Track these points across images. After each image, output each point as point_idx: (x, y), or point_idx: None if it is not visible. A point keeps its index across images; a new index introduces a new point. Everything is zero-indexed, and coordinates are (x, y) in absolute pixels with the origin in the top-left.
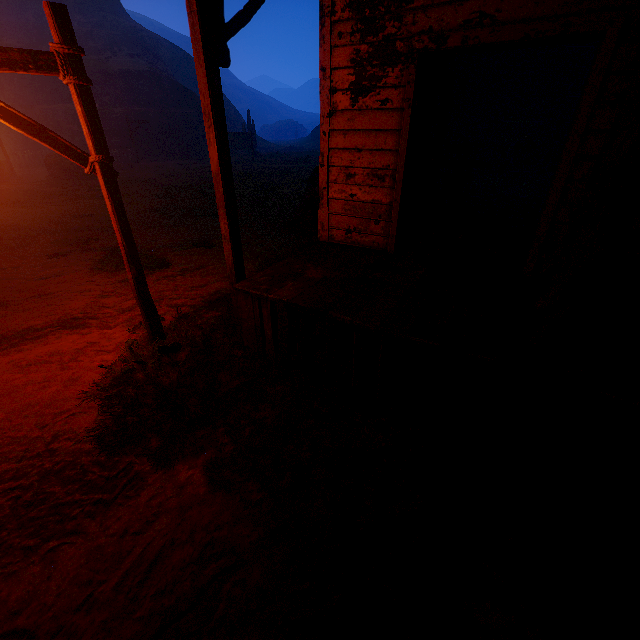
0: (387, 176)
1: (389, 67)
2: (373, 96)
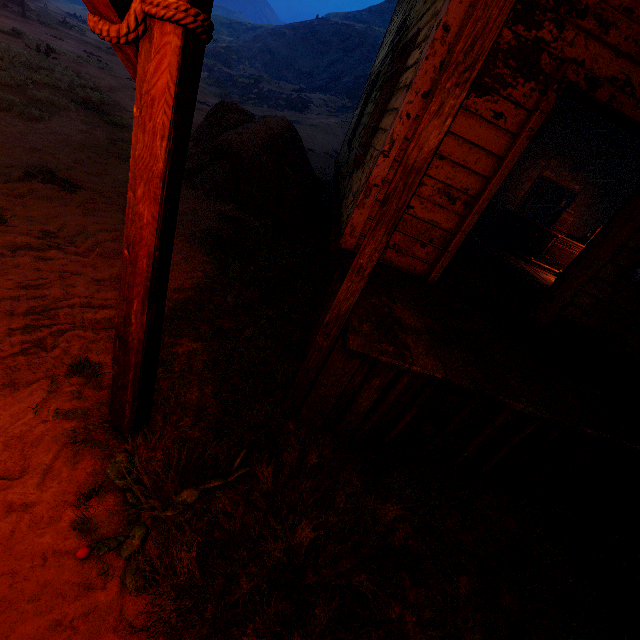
0: (460, 200)
1: (522, 77)
2: (488, 101)
